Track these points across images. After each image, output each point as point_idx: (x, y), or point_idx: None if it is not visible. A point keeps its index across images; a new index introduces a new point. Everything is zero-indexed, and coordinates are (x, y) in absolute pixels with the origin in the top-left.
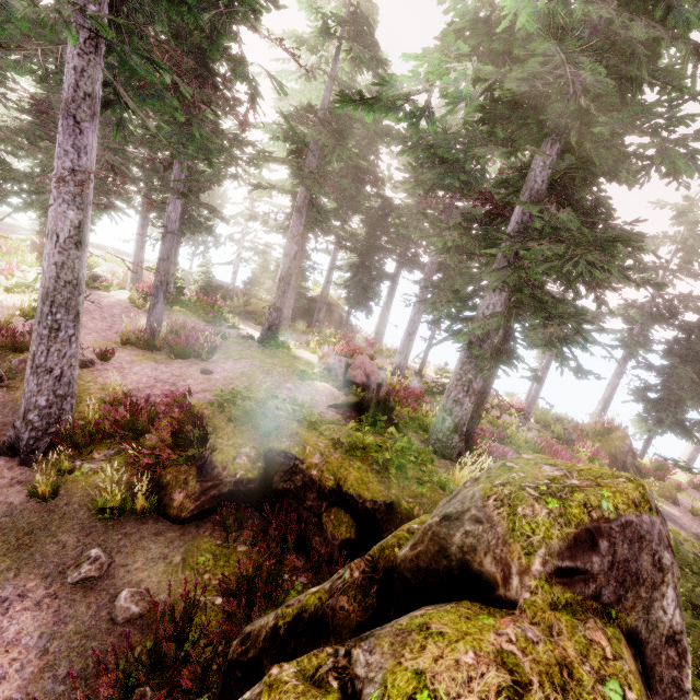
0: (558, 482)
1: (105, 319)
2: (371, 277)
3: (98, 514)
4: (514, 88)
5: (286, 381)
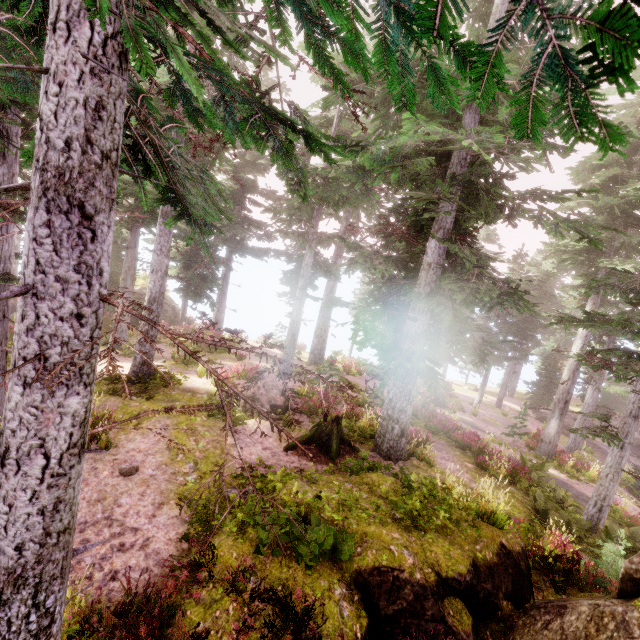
0: None
1: None
2: (208, 266)
3: None
4: (449, 148)
5: (220, 435)
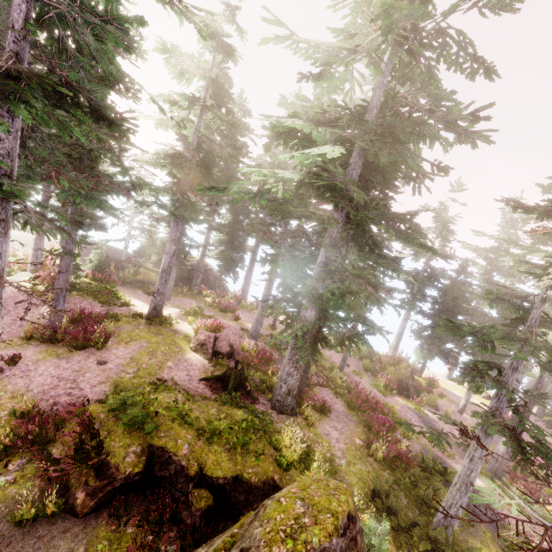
0: (297, 523)
1: (9, 313)
2: (237, 251)
3: (16, 524)
4: (315, 180)
5: (167, 359)
